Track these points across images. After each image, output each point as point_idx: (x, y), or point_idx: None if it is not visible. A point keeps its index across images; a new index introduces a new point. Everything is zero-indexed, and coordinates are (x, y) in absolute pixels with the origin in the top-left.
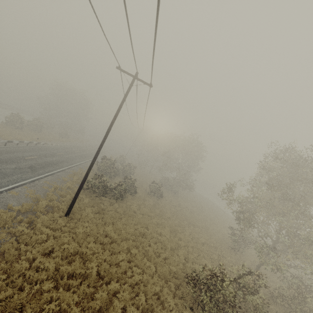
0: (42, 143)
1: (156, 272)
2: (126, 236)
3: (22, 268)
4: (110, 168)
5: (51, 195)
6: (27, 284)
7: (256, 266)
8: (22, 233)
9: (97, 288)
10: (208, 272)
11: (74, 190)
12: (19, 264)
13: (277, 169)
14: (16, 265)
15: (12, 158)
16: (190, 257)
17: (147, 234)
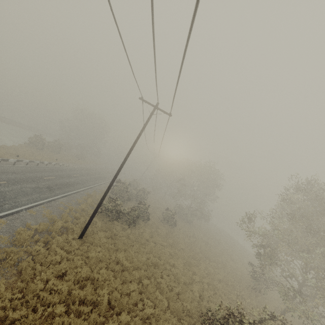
0: (60, 164)
1: (168, 307)
2: (138, 265)
3: (37, 288)
4: (124, 192)
5: (66, 216)
6: (40, 306)
7: (280, 312)
8: (38, 253)
9: (107, 318)
10: (225, 310)
11: (87, 212)
12: (34, 284)
13: (299, 202)
14: (32, 284)
15: (33, 177)
16: (205, 295)
17: (159, 264)
